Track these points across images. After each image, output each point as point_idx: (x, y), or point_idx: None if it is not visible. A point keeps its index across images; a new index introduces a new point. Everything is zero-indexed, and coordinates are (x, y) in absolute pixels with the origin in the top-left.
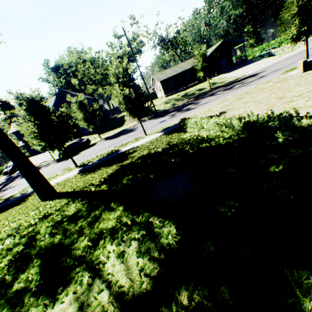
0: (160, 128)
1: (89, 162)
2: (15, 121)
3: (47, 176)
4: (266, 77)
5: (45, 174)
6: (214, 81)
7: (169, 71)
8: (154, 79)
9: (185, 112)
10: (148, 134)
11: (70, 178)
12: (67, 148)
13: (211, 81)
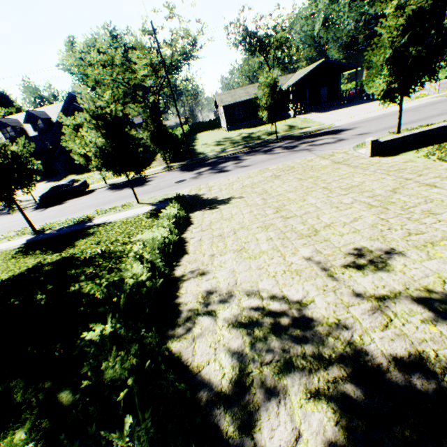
0: (161, 197)
1: (50, 228)
2: (2, 130)
3: (0, 233)
4: (341, 143)
5: (4, 227)
6: (294, 123)
7: (240, 93)
8: (216, 100)
9: (213, 174)
10: (142, 203)
11: (6, 251)
12: (51, 191)
13: (291, 122)
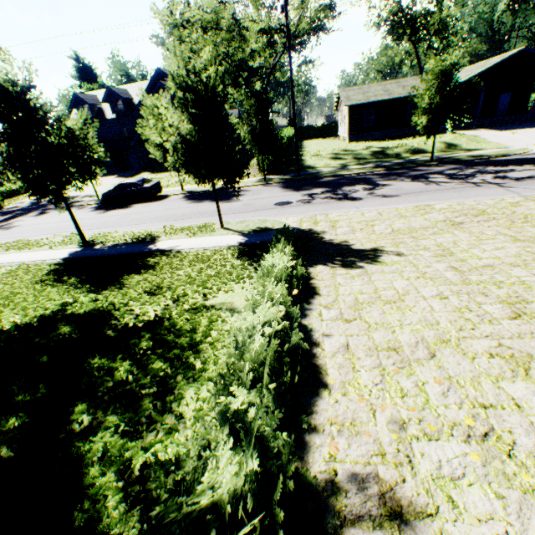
0: (255, 224)
1: (101, 242)
2: (79, 107)
3: (47, 234)
4: None
5: (55, 226)
6: (454, 141)
7: (376, 89)
8: (340, 97)
9: (334, 201)
10: (226, 228)
11: (39, 266)
12: (116, 189)
13: (450, 138)
